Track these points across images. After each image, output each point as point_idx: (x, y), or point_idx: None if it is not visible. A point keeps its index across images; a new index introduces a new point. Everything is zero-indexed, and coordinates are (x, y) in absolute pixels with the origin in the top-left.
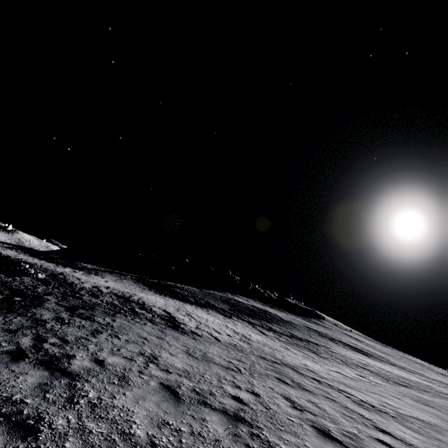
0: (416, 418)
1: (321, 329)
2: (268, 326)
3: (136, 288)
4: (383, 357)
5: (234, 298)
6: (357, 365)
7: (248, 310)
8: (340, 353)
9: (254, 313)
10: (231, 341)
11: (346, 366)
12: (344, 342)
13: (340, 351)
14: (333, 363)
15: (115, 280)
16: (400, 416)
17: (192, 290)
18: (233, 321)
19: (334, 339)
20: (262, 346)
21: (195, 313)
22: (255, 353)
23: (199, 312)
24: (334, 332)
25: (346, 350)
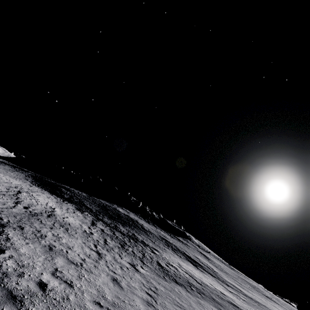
0: (46, 286)
1: (177, 243)
2: (116, 226)
3: (17, 176)
4: (216, 272)
5: (115, 207)
6: (156, 262)
7: (116, 215)
8: (162, 255)
9: (118, 218)
10: (0, 204)
11: (136, 257)
12: (187, 254)
13: (167, 255)
14: (123, 252)
15: (5, 169)
16: (6, 275)
17: (79, 193)
18: (76, 212)
19: (179, 250)
20: (53, 222)
21: (35, 195)
22: (0, 212)
23: (46, 198)
24: (188, 248)
25: (177, 257)
